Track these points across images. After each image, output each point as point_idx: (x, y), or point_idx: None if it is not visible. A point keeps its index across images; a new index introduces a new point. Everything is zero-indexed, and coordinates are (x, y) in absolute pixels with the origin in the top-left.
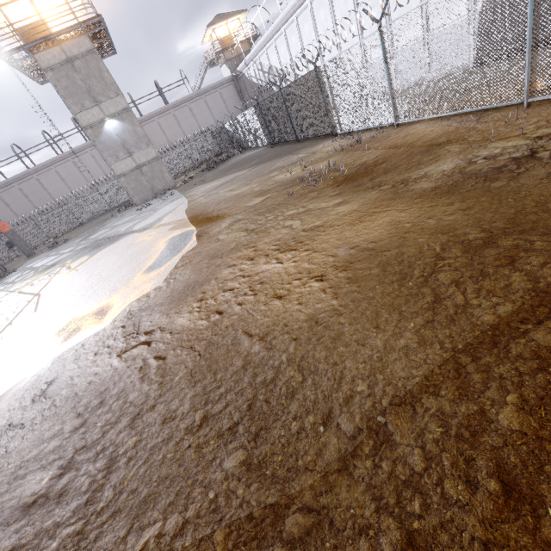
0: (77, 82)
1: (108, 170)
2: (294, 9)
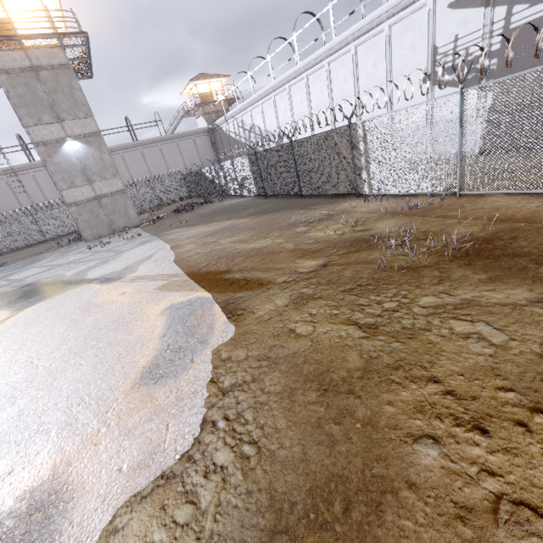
0: (38, 92)
1: (50, 196)
2: (288, 79)
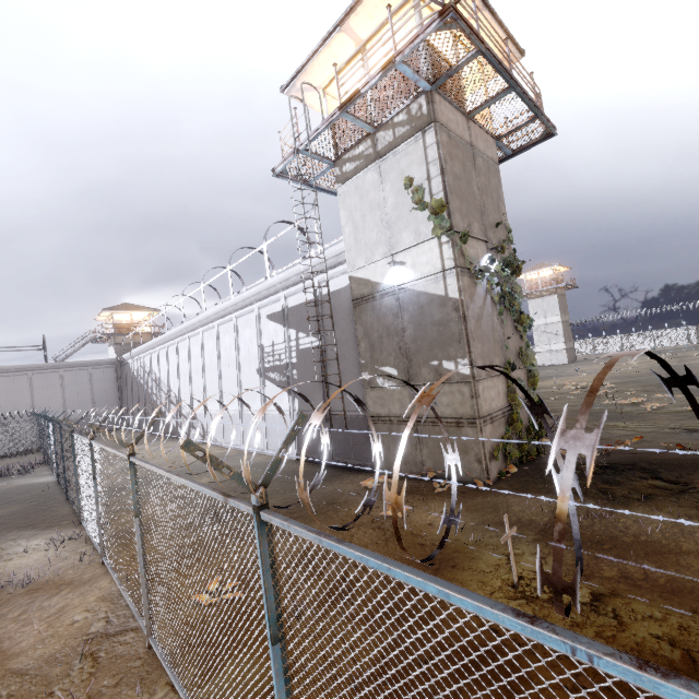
0: None
1: None
2: (176, 335)
